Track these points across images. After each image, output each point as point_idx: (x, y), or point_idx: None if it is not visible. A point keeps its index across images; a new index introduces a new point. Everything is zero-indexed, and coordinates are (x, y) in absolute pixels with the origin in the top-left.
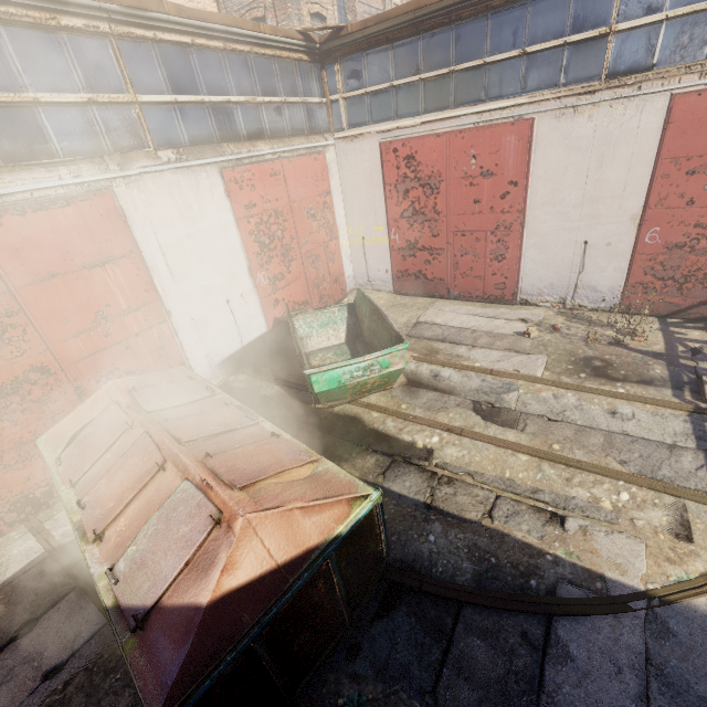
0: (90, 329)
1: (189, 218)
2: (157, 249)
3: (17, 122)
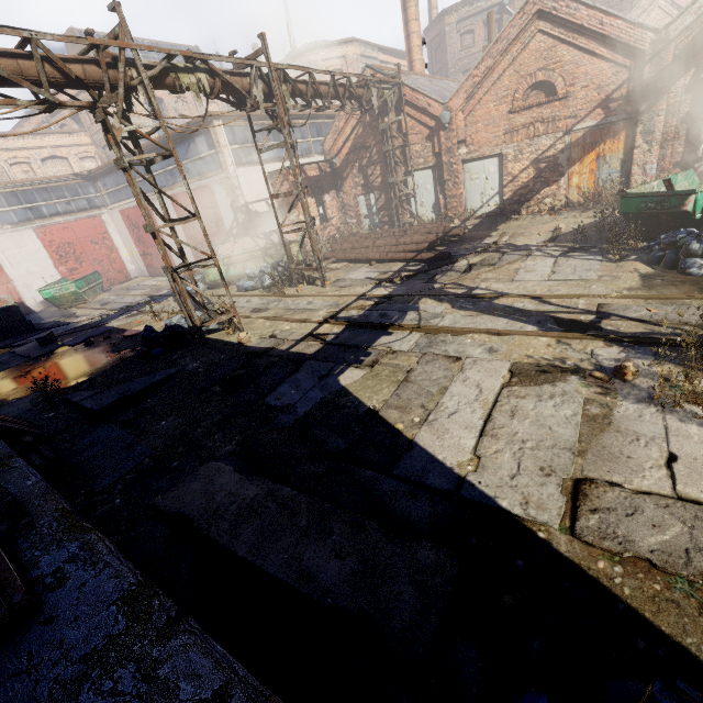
0: None
1: (19, 247)
2: (5, 258)
3: None
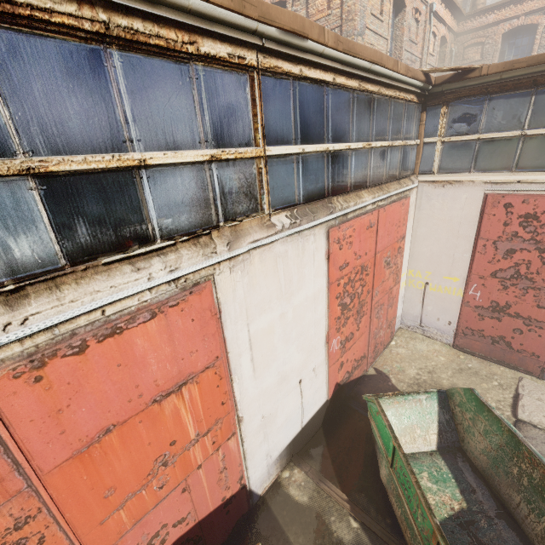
0: (141, 487)
1: (286, 293)
2: (245, 342)
3: (105, 196)
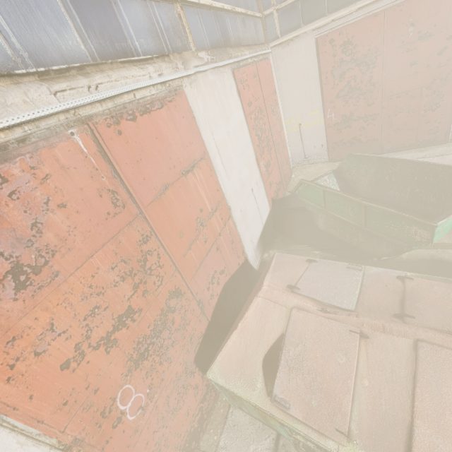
0: (195, 238)
1: (225, 117)
2: (215, 148)
3: (101, 9)
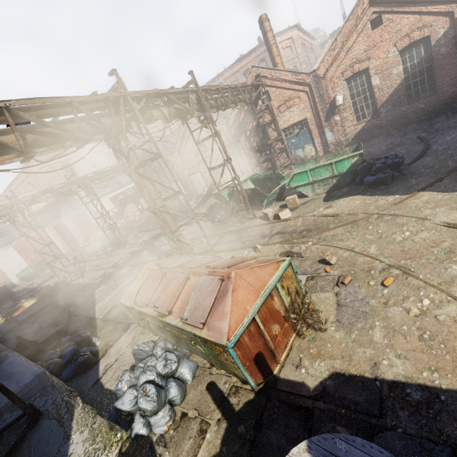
0: None
1: (6, 256)
2: (0, 263)
3: None
